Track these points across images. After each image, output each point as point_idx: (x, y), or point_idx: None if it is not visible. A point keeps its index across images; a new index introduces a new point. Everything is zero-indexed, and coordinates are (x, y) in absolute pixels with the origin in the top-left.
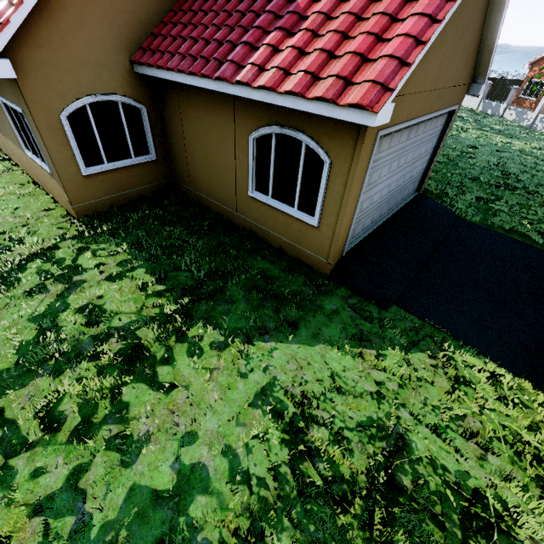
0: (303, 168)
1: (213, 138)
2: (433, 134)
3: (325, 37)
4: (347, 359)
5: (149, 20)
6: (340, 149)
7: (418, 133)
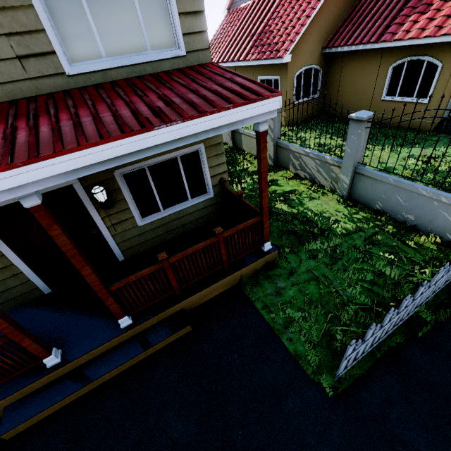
0: (423, 74)
1: (362, 75)
2: None
3: (445, 10)
4: (449, 150)
5: (333, 28)
6: (449, 57)
7: None
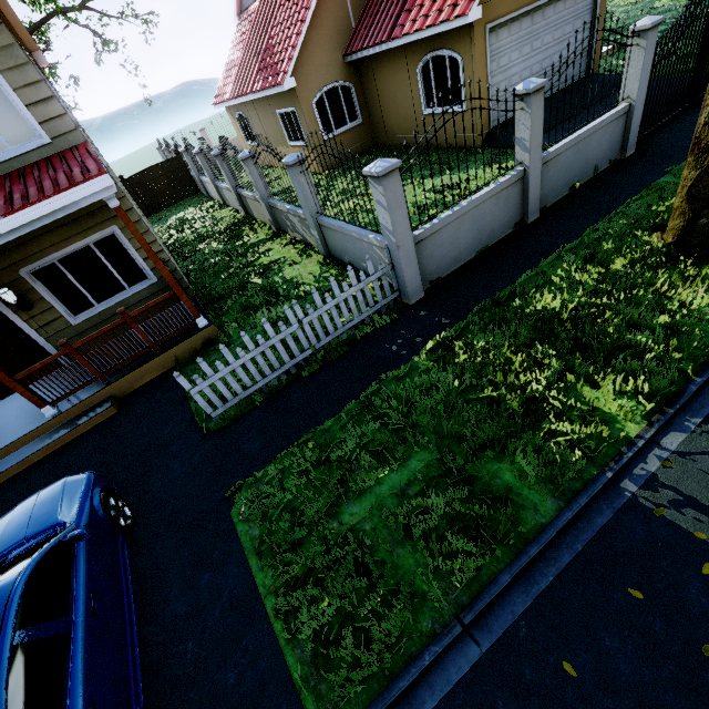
0: (450, 73)
1: (397, 85)
2: (577, 11)
3: None
4: (480, 171)
5: (350, 26)
6: (464, 47)
7: (548, 16)
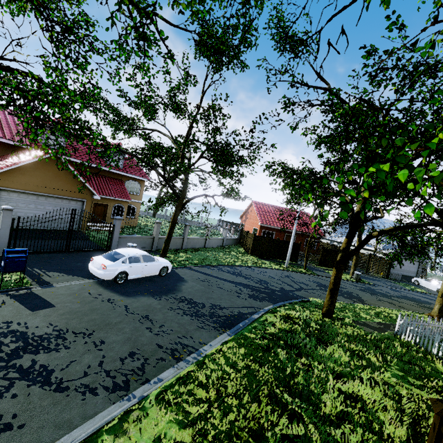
0: None
1: None
2: (72, 206)
3: None
4: None
5: None
6: None
7: (50, 200)
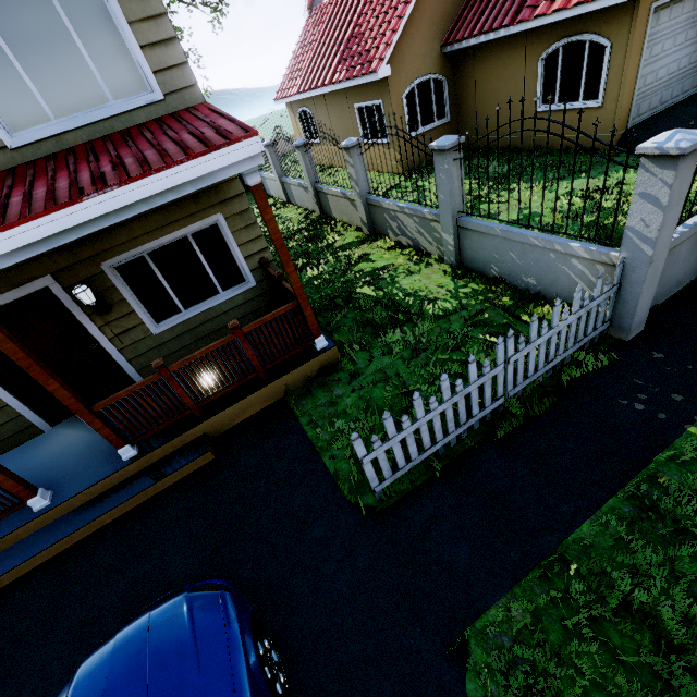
0: (587, 62)
1: (504, 78)
2: None
3: None
4: (631, 174)
5: (453, 13)
6: (618, 30)
7: None
